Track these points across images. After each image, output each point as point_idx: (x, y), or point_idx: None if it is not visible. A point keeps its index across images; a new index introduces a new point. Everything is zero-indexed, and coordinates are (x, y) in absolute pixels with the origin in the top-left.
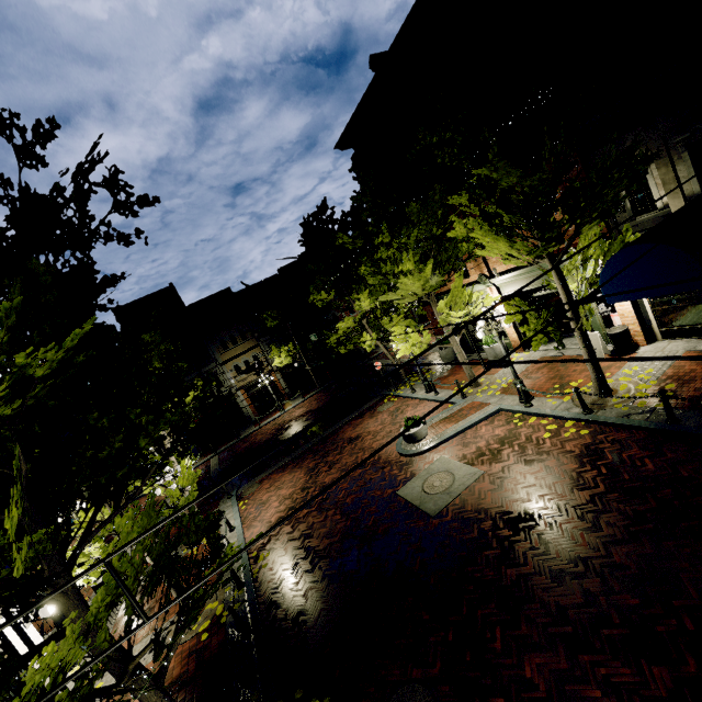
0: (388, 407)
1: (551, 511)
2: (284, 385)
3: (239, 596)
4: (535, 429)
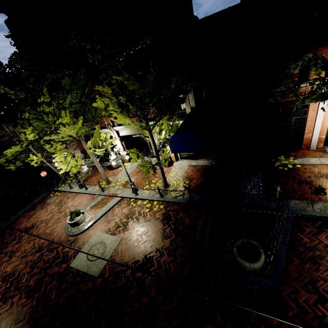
0: (54, 200)
1: (156, 255)
2: None
3: None
4: (142, 207)
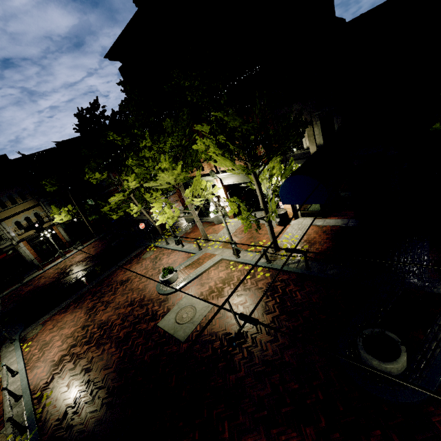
0: (150, 255)
1: (252, 330)
2: (65, 235)
3: (22, 440)
4: (242, 273)
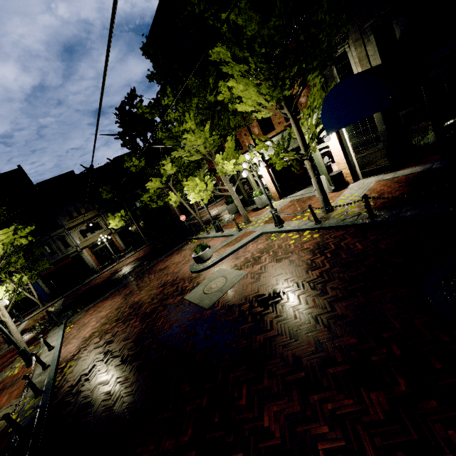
0: (190, 246)
1: (292, 288)
2: (121, 244)
3: (35, 403)
4: (284, 240)
